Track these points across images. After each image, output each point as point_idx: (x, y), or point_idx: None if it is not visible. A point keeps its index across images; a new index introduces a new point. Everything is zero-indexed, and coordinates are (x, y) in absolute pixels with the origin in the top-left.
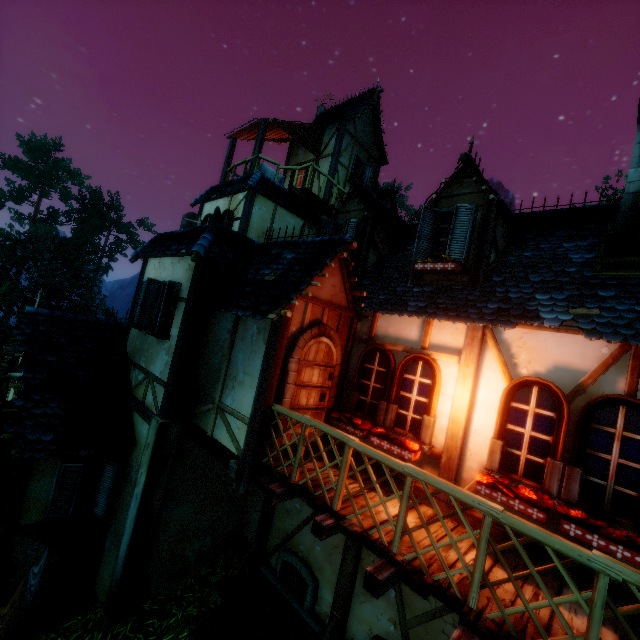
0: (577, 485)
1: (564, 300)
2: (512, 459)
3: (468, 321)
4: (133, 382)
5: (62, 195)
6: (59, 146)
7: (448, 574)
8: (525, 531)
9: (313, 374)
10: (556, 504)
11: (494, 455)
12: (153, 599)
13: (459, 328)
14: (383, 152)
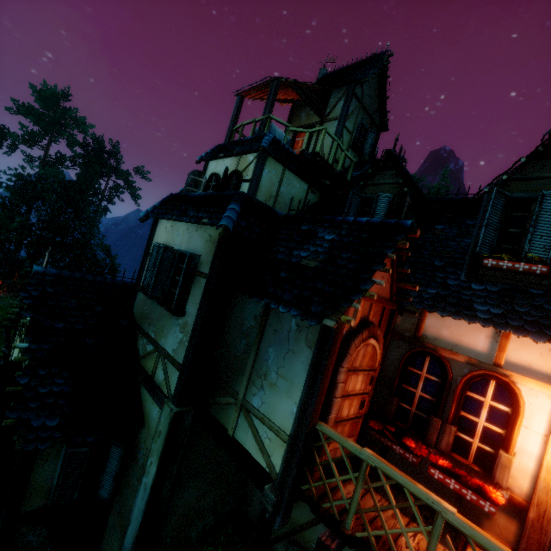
0: None
1: None
2: None
3: None
4: (140, 350)
5: (68, 141)
6: (67, 96)
7: None
8: None
9: (357, 381)
10: None
11: None
12: None
13: None
14: (385, 118)
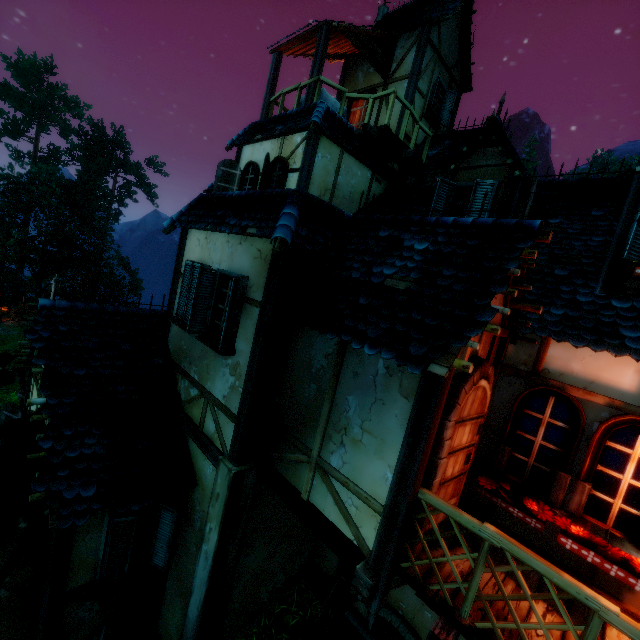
0: None
1: None
2: None
3: None
4: (182, 394)
5: (61, 129)
6: (51, 68)
7: None
8: None
9: (464, 433)
10: None
11: None
12: None
13: None
14: (468, 73)
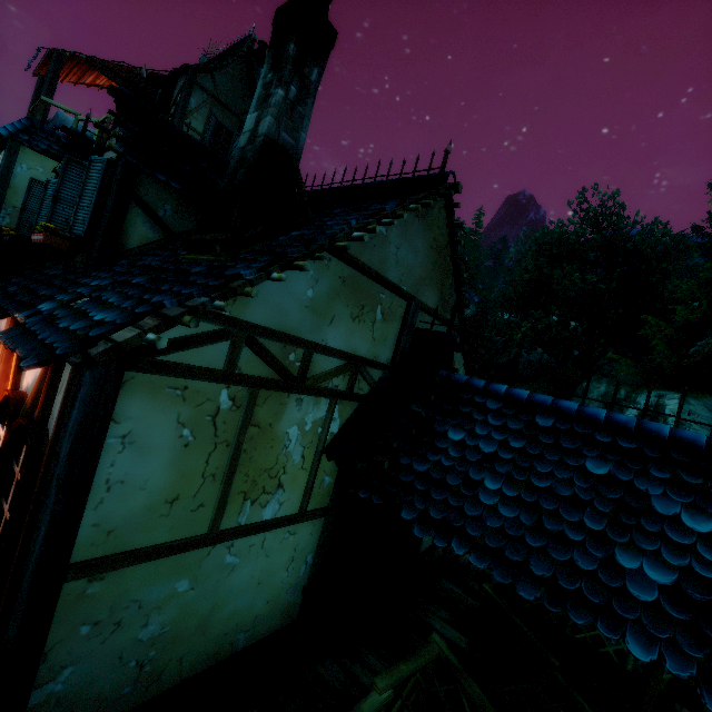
0: None
1: (97, 287)
2: None
3: None
4: None
5: None
6: None
7: None
8: None
9: None
10: None
11: None
12: None
13: None
14: None
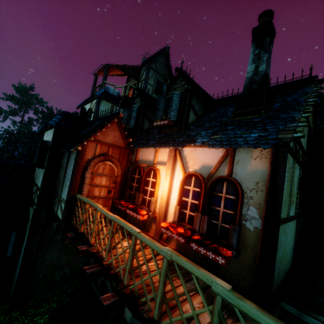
0: (206, 225)
1: (211, 133)
2: (183, 215)
3: (166, 147)
4: (33, 192)
5: (35, 111)
6: (32, 88)
7: (120, 268)
8: (144, 241)
9: (102, 180)
10: (196, 235)
11: (176, 214)
12: (35, 299)
13: (168, 152)
14: (173, 77)
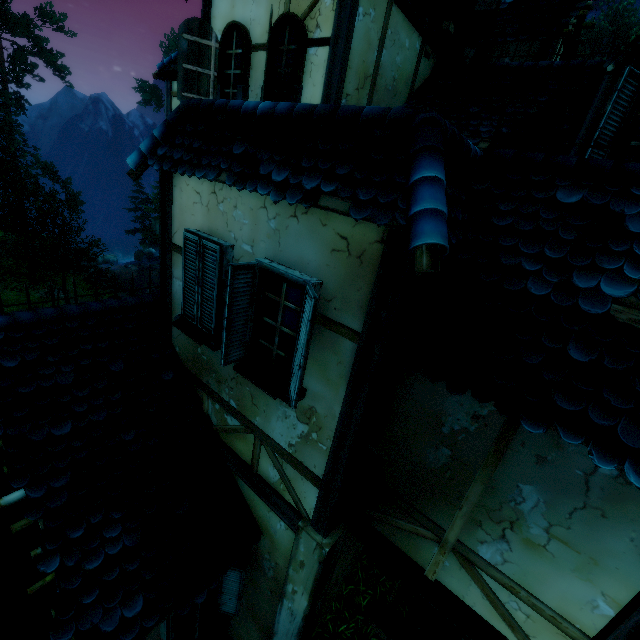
0: None
1: None
2: None
3: None
4: (213, 418)
5: None
6: None
7: None
8: None
9: None
10: None
11: None
12: None
13: None
14: None
